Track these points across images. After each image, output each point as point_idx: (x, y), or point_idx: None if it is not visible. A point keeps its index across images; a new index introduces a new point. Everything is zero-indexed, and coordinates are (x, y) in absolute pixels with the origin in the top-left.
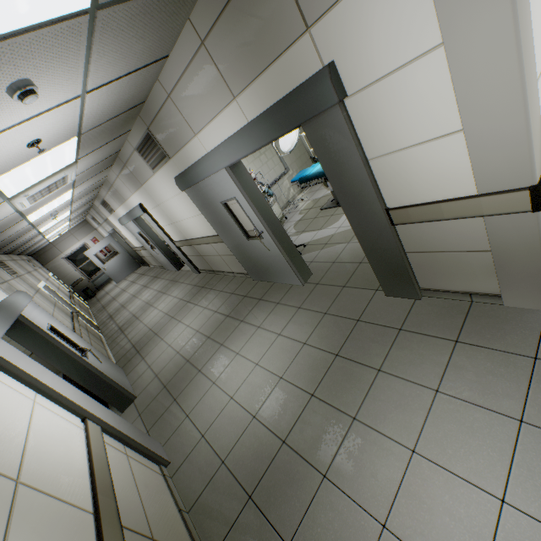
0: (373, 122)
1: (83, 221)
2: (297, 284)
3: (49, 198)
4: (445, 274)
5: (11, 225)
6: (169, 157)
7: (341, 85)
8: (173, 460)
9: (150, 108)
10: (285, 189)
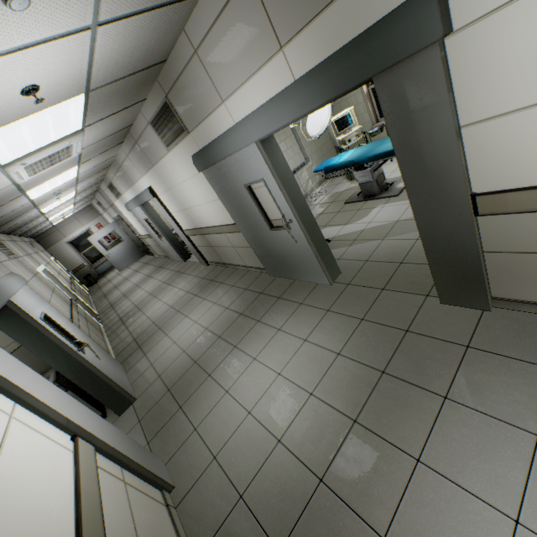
0: (483, 69)
1: (88, 205)
2: (324, 283)
3: (51, 172)
4: (536, 281)
5: (8, 200)
6: (188, 131)
7: (448, 14)
8: (178, 484)
9: (171, 70)
10: (303, 181)
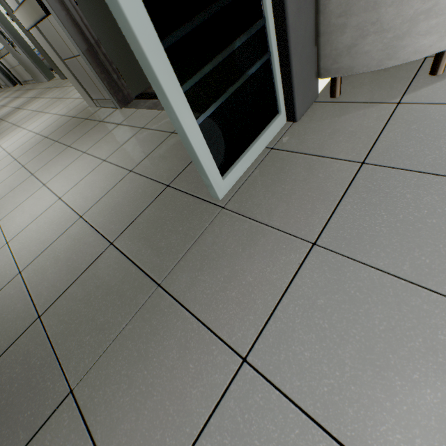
0: None
1: None
2: (47, 81)
3: None
4: None
5: None
6: None
7: None
8: None
9: None
10: None
